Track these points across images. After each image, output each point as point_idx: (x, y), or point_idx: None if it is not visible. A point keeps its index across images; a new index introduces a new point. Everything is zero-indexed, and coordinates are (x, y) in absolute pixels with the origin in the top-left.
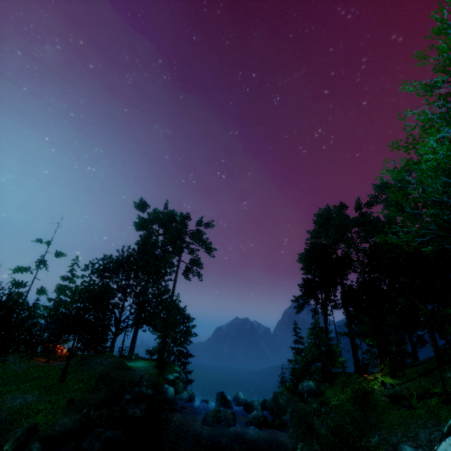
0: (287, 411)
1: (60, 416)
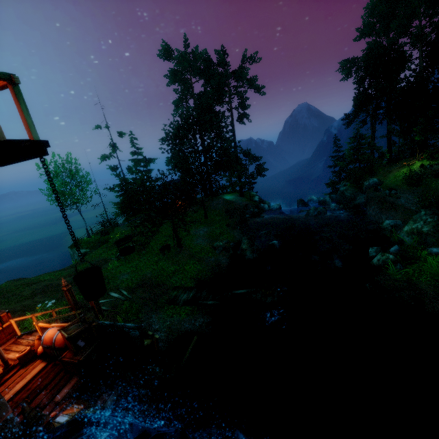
0: (356, 198)
1: (232, 232)
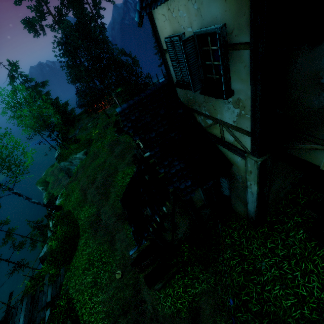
0: None
1: None
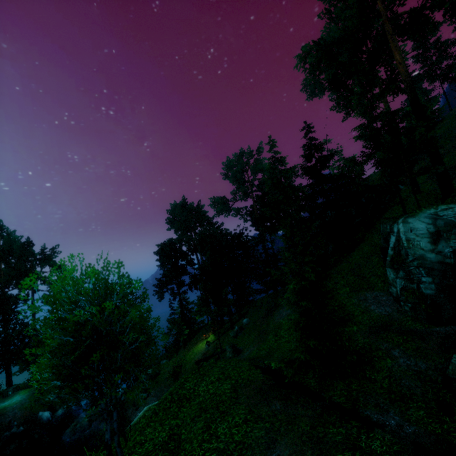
0: None
1: None
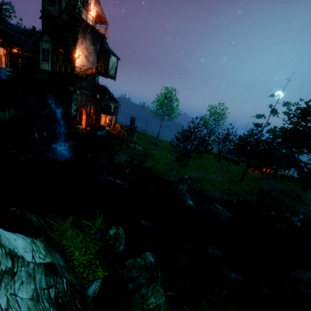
0: None
1: (217, 191)
